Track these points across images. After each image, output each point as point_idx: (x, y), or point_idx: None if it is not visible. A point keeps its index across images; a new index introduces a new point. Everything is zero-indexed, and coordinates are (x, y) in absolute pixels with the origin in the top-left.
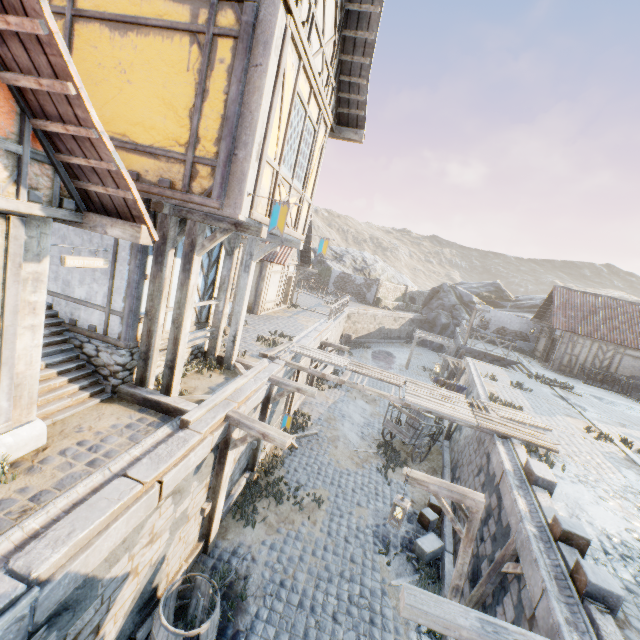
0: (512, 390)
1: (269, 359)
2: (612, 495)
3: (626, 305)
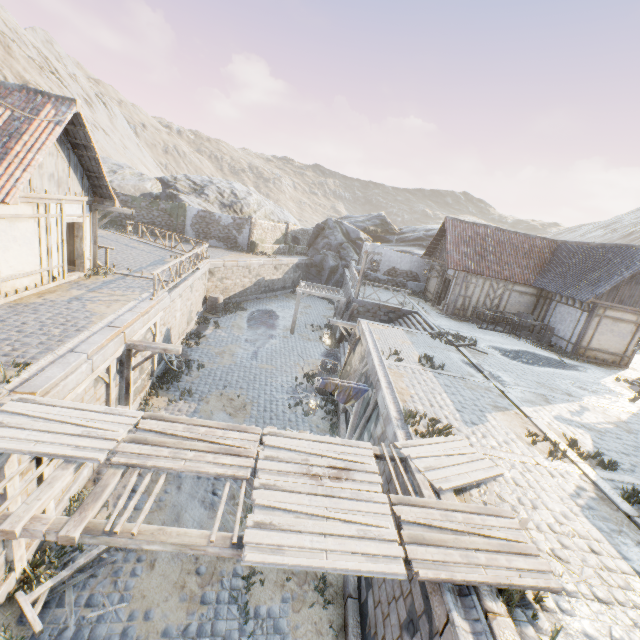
0: (424, 375)
1: None
2: None
3: (512, 236)
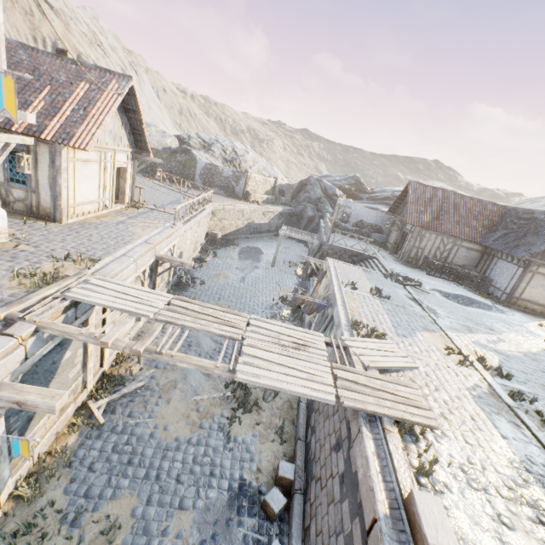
0: (372, 301)
1: (7, 322)
2: (508, 500)
3: (466, 200)
